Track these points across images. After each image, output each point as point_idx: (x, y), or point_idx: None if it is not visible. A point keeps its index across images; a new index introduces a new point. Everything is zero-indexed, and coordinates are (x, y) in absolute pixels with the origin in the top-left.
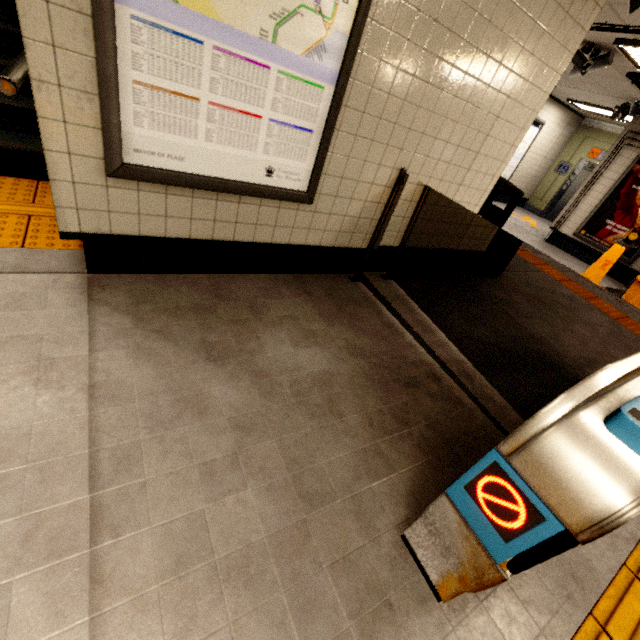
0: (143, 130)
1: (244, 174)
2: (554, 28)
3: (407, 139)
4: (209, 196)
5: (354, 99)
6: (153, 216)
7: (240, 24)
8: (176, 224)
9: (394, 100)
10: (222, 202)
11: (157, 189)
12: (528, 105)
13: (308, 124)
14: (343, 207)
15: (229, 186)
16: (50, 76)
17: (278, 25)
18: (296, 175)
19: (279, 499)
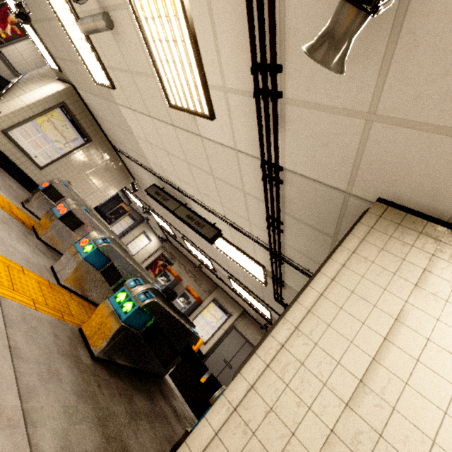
0: (17, 133)
1: (30, 153)
2: (114, 182)
3: (73, 177)
4: (18, 150)
5: (64, 161)
6: (1, 143)
7: (49, 137)
8: (4, 148)
9: (73, 167)
10: (19, 153)
11: (8, 140)
12: (107, 193)
13: (51, 157)
14: (49, 178)
15: (25, 152)
16: (10, 118)
17: (56, 141)
18: (42, 162)
19: (1, 183)
